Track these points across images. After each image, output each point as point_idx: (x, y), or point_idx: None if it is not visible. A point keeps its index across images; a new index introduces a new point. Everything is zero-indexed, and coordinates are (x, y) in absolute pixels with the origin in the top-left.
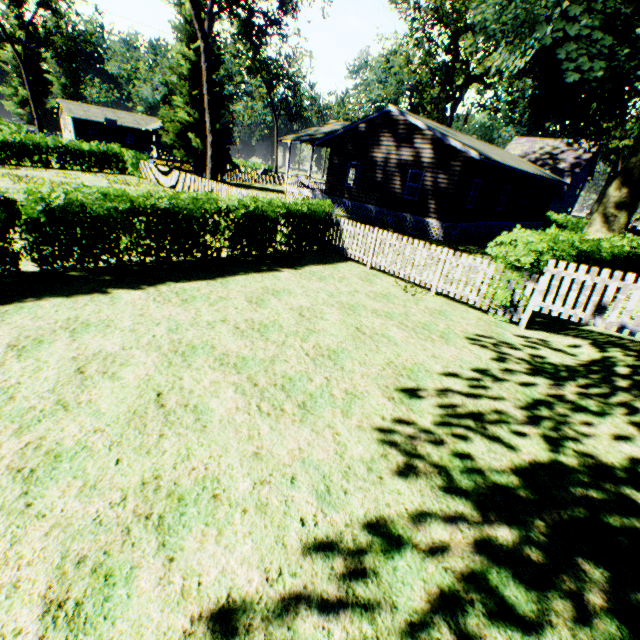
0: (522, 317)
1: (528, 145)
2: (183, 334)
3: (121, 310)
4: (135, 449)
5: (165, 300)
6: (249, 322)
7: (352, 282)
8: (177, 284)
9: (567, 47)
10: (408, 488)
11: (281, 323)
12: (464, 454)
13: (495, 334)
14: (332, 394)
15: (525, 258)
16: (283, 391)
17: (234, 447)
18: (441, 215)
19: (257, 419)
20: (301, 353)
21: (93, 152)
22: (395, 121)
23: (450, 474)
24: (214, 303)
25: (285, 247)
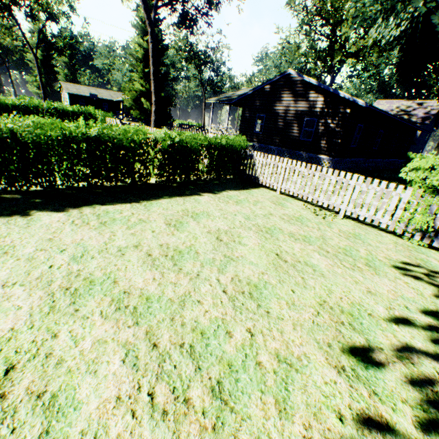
0: None
1: (387, 105)
2: (86, 263)
3: (31, 234)
4: None
5: (83, 222)
6: (163, 247)
7: (265, 205)
8: (102, 206)
9: None
10: None
11: (197, 249)
12: None
13: (420, 261)
14: (259, 362)
15: None
16: (191, 358)
17: None
18: (331, 152)
19: (144, 427)
20: (217, 289)
21: (75, 112)
22: (293, 81)
23: None
24: (132, 226)
25: (206, 175)
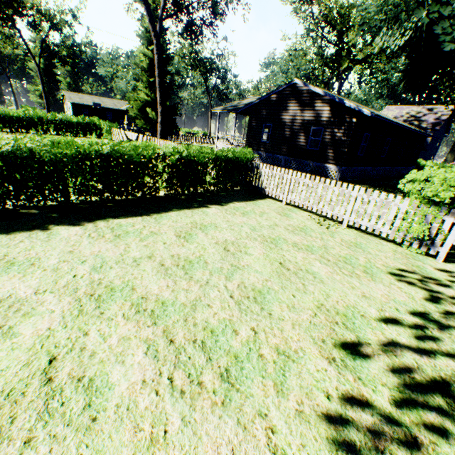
0: (440, 250)
1: (397, 111)
2: (105, 273)
3: (53, 246)
4: None
5: (99, 235)
6: (175, 258)
7: (271, 216)
8: (115, 220)
9: (442, 24)
10: None
11: (206, 258)
12: None
13: (416, 268)
14: (261, 354)
15: (444, 193)
16: (203, 351)
17: None
18: (338, 161)
19: (166, 402)
20: (225, 295)
21: (79, 123)
22: (299, 91)
23: None
24: (144, 238)
25: (213, 187)
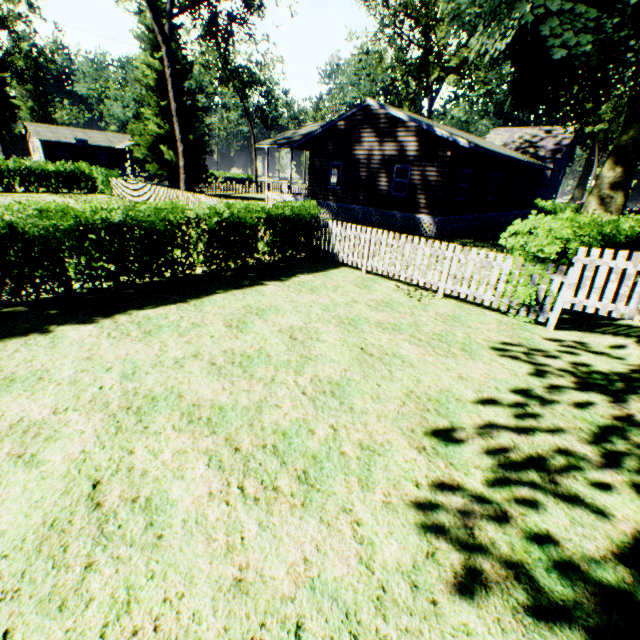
0: (550, 316)
1: (507, 135)
2: (141, 380)
3: (62, 354)
4: (40, 603)
5: (122, 334)
6: (228, 354)
7: (348, 290)
8: (140, 312)
9: (550, 23)
10: (479, 618)
11: (268, 351)
12: (541, 534)
13: (523, 339)
14: (342, 452)
15: (549, 248)
16: (275, 455)
17: (204, 573)
18: (432, 210)
19: (239, 511)
20: (296, 392)
21: (59, 172)
22: (375, 115)
23: (533, 577)
24: (185, 332)
25: (269, 257)
